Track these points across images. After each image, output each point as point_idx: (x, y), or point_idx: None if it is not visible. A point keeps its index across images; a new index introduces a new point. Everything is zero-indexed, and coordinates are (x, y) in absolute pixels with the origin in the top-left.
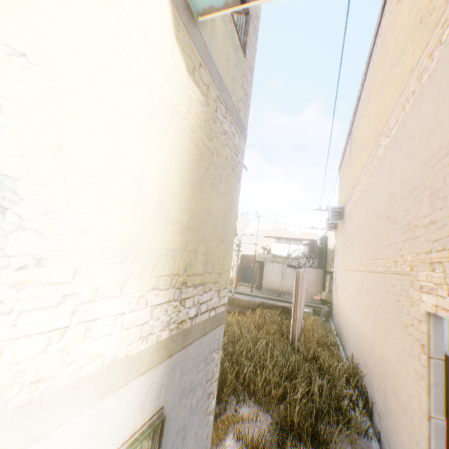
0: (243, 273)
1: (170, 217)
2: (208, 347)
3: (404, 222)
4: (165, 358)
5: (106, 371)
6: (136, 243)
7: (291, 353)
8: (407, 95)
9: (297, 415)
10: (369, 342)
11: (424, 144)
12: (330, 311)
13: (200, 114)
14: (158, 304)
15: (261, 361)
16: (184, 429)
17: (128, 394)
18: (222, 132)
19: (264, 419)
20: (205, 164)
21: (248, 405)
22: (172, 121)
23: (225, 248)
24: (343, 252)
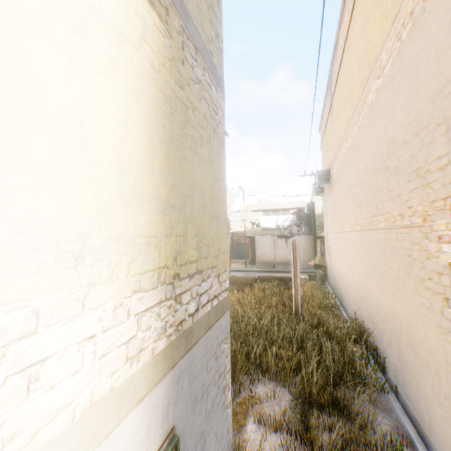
0: (235, 250)
1: (142, 193)
2: (215, 340)
3: (410, 170)
4: (167, 372)
5: (81, 422)
6: (95, 234)
7: (297, 323)
8: (403, 20)
9: (316, 386)
10: (374, 300)
11: (432, 73)
12: (325, 275)
13: (162, 49)
14: (145, 309)
15: (269, 337)
16: (202, 437)
17: (123, 435)
18: (195, 80)
19: (282, 395)
20: (180, 121)
21: (264, 384)
22: (120, 50)
23: (218, 226)
24: (334, 215)
